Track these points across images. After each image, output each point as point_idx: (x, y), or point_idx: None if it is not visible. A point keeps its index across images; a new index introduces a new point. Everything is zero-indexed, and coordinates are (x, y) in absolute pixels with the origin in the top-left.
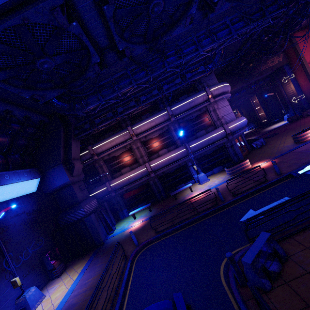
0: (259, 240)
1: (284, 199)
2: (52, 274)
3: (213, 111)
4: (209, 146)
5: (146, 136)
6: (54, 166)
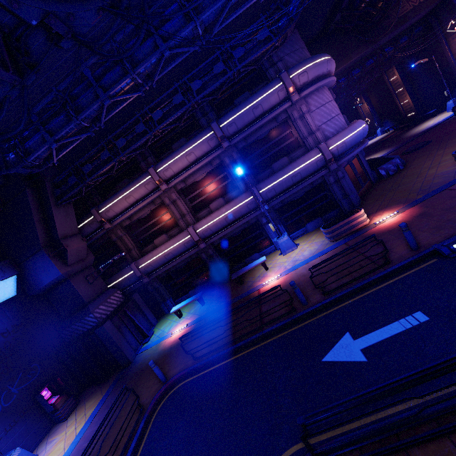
0: None
1: (414, 318)
2: (55, 416)
3: (300, 118)
4: (295, 186)
5: (185, 180)
6: (32, 255)
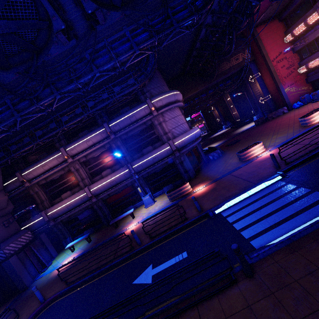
0: None
1: (182, 256)
2: None
3: (159, 124)
4: (155, 164)
5: (87, 156)
6: None
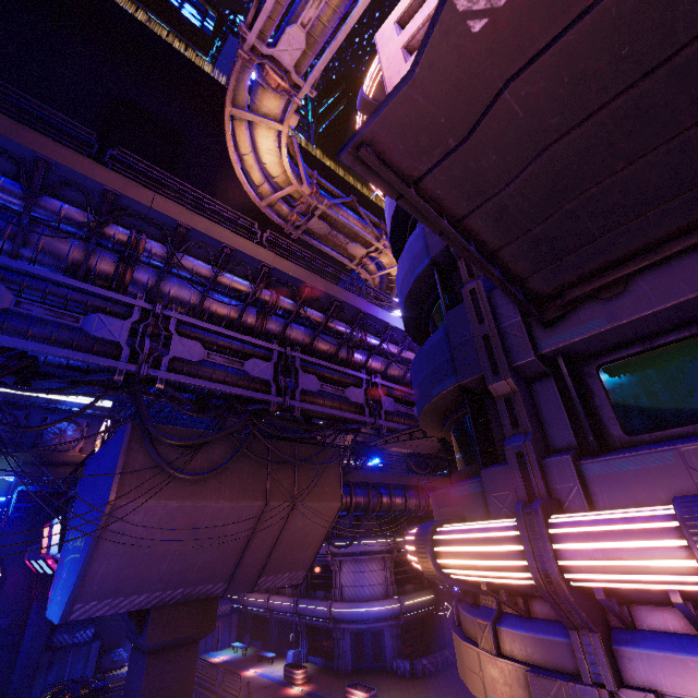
0: None
1: None
2: None
3: (336, 571)
4: (316, 618)
5: None
6: None
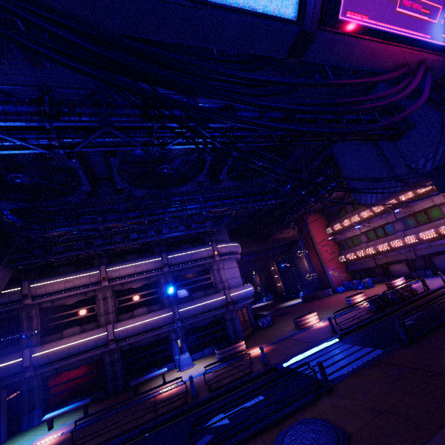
0: (198, 444)
1: (258, 399)
2: None
3: (217, 270)
4: (204, 313)
5: (124, 284)
6: None
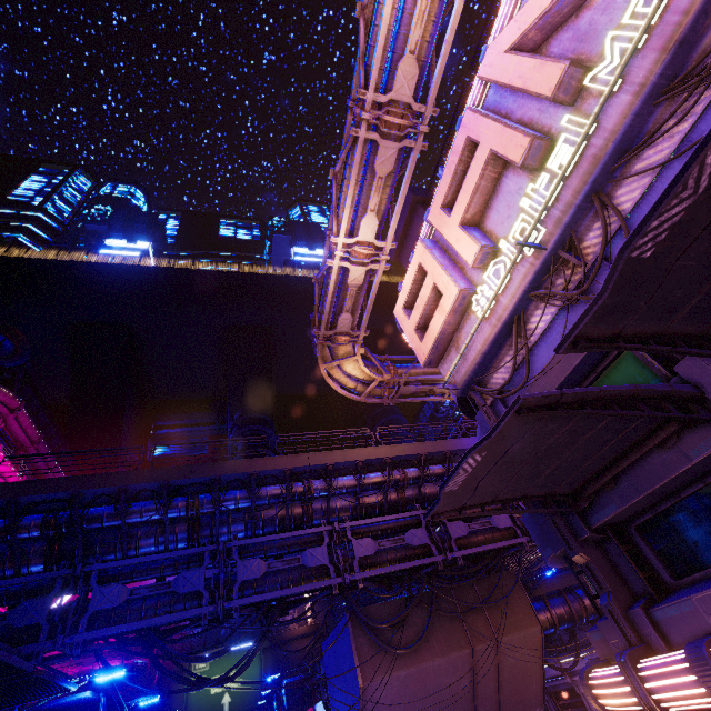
0: None
1: None
2: None
3: (584, 693)
4: None
5: None
6: None
